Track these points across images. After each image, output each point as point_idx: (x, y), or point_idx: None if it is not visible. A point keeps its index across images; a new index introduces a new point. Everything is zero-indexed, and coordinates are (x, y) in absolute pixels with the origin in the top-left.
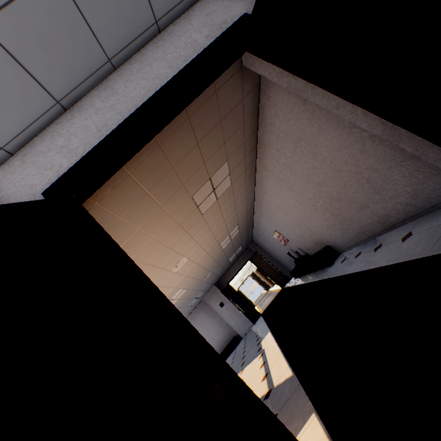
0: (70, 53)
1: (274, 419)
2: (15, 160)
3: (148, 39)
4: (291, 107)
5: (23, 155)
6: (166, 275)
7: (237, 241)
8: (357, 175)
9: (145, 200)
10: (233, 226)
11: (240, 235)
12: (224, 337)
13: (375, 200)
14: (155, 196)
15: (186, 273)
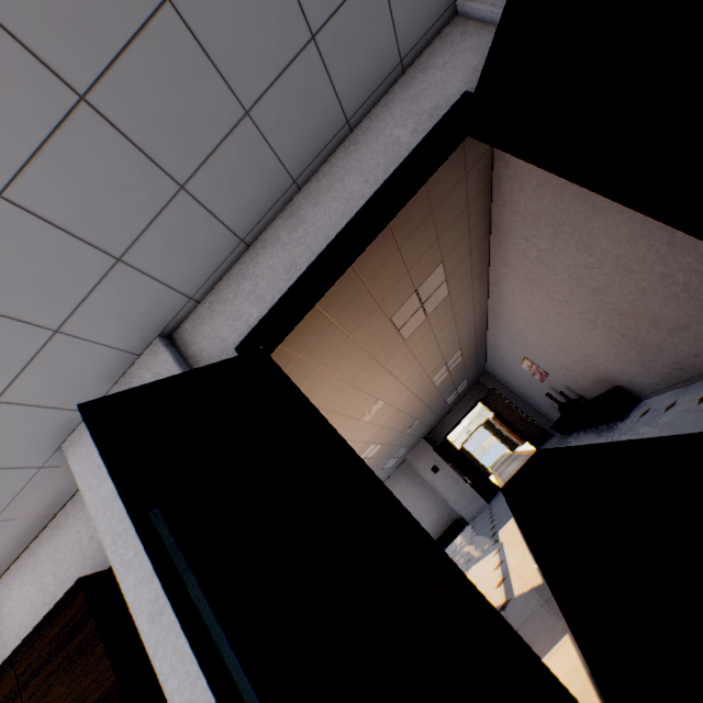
0: (256, 187)
1: (496, 614)
2: (203, 309)
3: (337, 144)
4: (544, 178)
5: (209, 303)
6: (353, 426)
7: (459, 373)
8: (665, 279)
9: (329, 331)
10: (453, 351)
11: (465, 364)
12: (439, 519)
13: (701, 319)
14: (341, 324)
15: (381, 422)
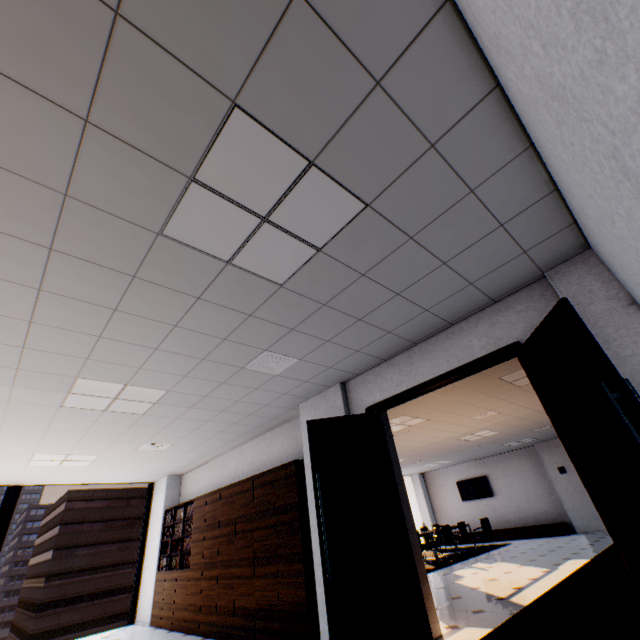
0: (392, 346)
1: (414, 578)
2: (359, 379)
3: (443, 329)
4: None
5: (363, 377)
6: (464, 419)
7: None
8: None
9: None
10: None
11: None
12: (546, 511)
13: None
14: None
15: (495, 420)
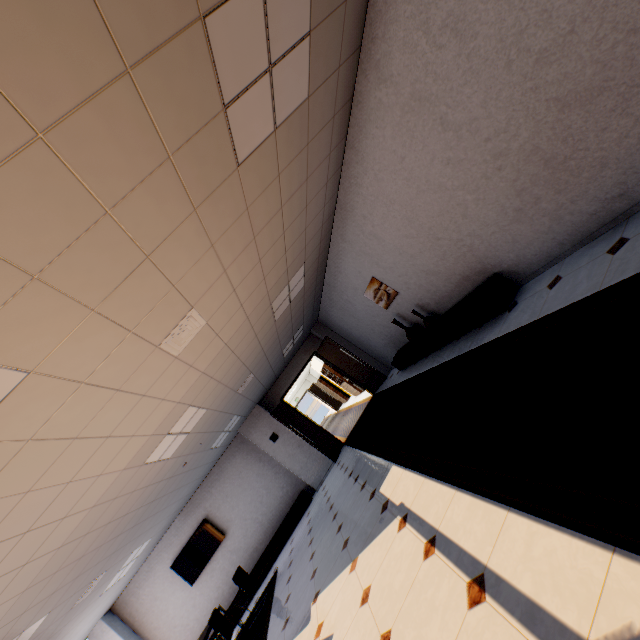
0: None
1: None
2: None
3: None
4: None
5: None
6: (146, 361)
7: (298, 311)
8: None
9: None
10: (297, 264)
11: (305, 297)
12: (283, 496)
13: None
14: None
15: (202, 364)
